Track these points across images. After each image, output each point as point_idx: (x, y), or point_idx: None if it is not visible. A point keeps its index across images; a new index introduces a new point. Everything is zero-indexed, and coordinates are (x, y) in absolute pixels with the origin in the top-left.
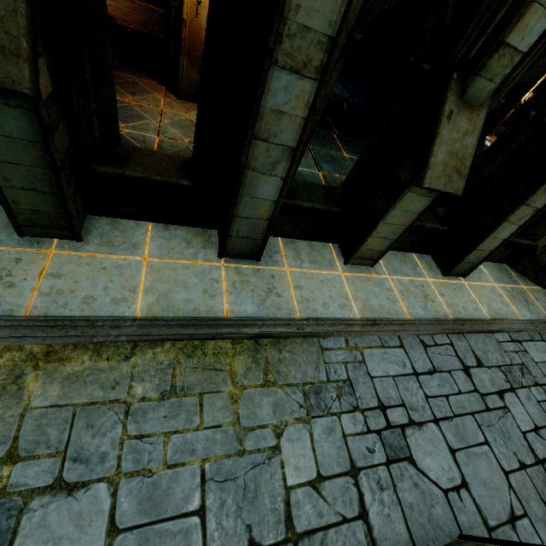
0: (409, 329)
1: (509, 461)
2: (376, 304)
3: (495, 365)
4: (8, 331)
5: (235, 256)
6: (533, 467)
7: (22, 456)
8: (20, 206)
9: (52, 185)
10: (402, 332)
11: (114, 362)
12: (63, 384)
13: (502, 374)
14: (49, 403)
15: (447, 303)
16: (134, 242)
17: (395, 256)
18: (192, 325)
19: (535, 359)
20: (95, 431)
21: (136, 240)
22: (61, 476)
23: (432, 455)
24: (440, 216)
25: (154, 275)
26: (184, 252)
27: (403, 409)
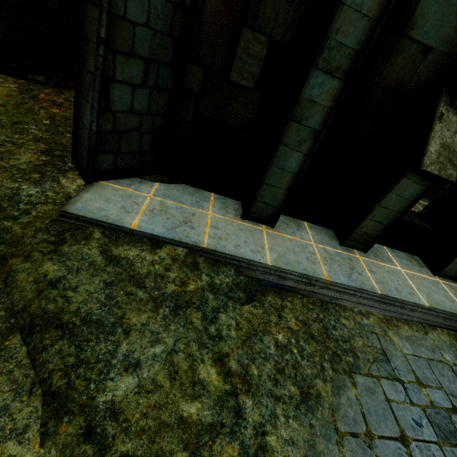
0: None
1: None
2: None
3: None
4: (365, 301)
5: (443, 276)
6: None
7: (424, 384)
8: (361, 229)
9: (390, 221)
10: None
11: (421, 334)
12: (408, 342)
13: None
14: (411, 352)
15: None
16: (387, 257)
17: None
18: (449, 319)
19: None
20: (447, 379)
21: (387, 256)
22: (453, 404)
23: None
24: None
25: (413, 281)
26: (414, 268)
27: None
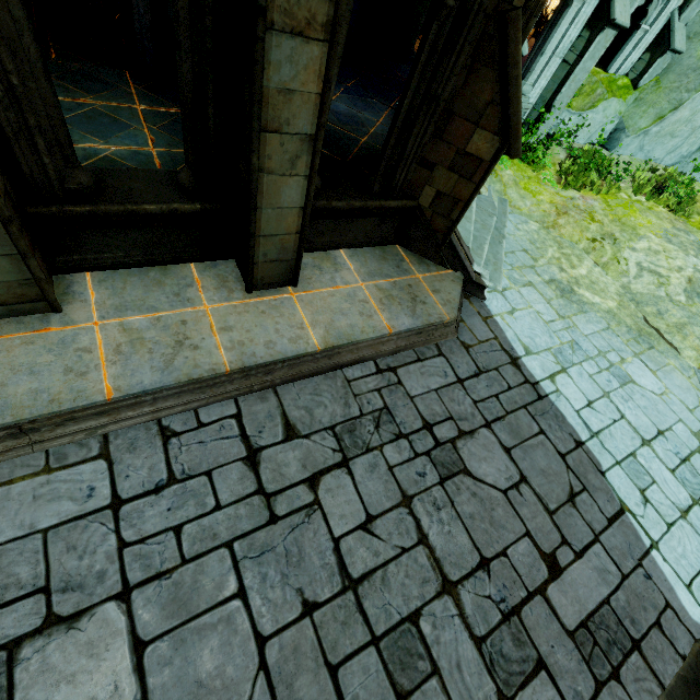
0: (129, 416)
1: (282, 611)
2: (25, 390)
3: (324, 427)
4: None
5: None
6: (333, 601)
7: None
8: None
9: None
10: (114, 425)
11: None
12: None
13: (333, 441)
14: None
15: (231, 343)
16: None
17: (140, 277)
18: None
19: (412, 392)
20: None
21: None
22: None
23: (78, 680)
24: (185, 185)
25: None
26: None
27: (38, 598)
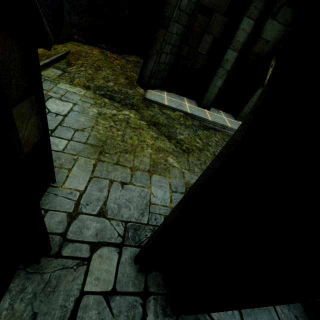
0: None
1: None
2: None
3: None
4: None
5: None
6: None
7: None
8: (243, 112)
9: None
10: None
11: None
12: None
13: None
14: None
15: None
16: None
17: None
18: None
19: None
20: None
21: None
22: None
23: None
24: None
25: None
26: None
27: None
